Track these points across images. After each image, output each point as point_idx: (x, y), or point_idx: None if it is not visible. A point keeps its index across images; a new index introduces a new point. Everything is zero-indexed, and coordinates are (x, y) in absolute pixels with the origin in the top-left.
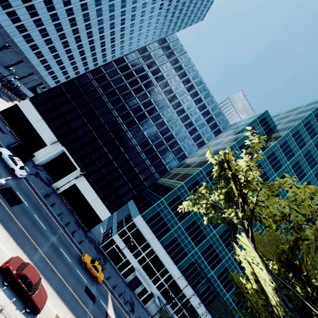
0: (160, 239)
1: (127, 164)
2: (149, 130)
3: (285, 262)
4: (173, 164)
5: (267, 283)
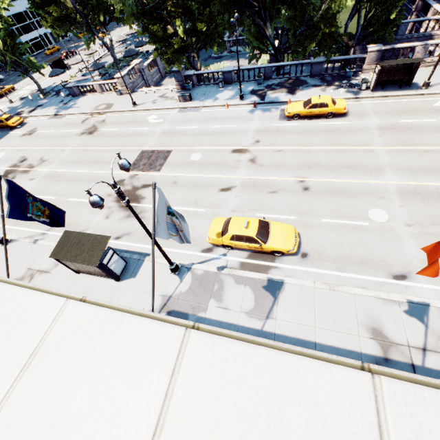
0: None
1: None
2: None
3: None
4: None
5: None
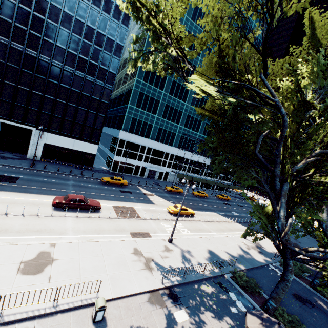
0: (149, 137)
1: (73, 93)
2: (61, 37)
3: (219, 69)
4: (115, 63)
5: (212, 90)
